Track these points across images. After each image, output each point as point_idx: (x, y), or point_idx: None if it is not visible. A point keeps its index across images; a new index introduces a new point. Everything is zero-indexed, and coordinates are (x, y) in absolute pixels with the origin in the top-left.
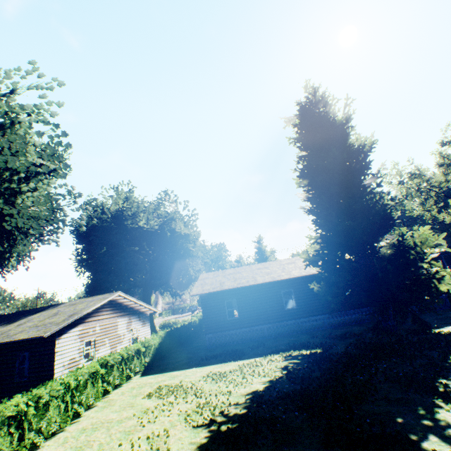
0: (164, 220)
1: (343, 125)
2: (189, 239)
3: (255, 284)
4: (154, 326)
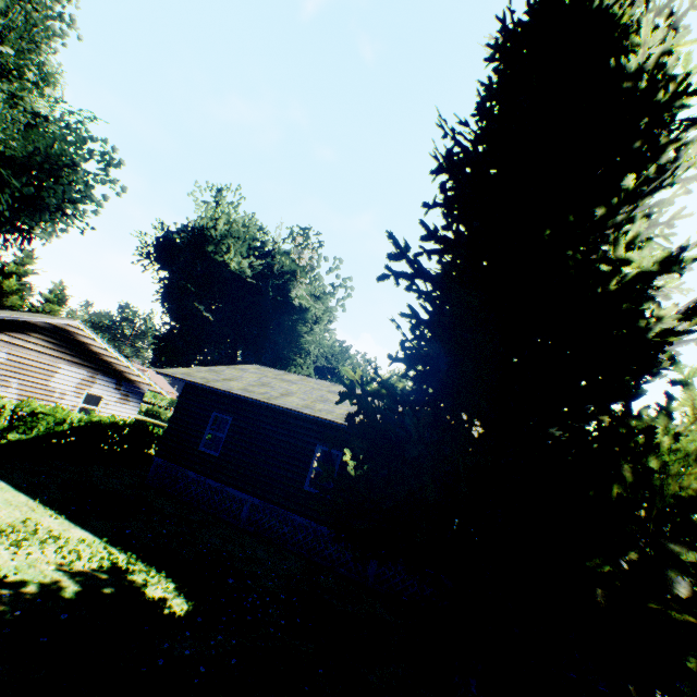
0: (278, 271)
1: (615, 15)
2: (305, 316)
3: (260, 400)
4: None
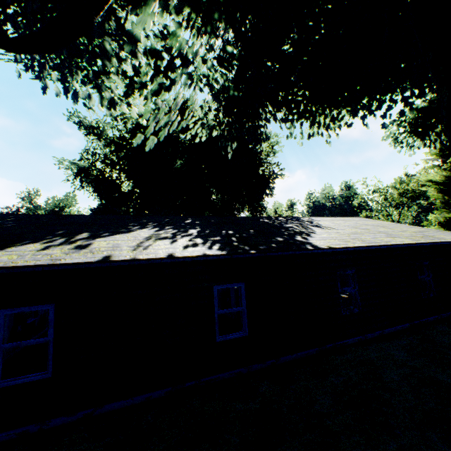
0: None
1: None
2: None
3: None
4: None
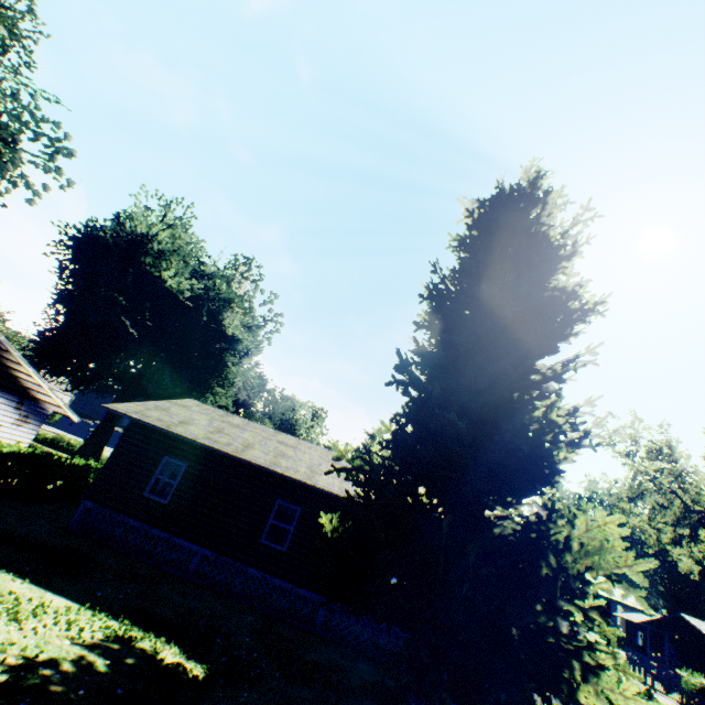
0: (215, 296)
1: (552, 242)
2: (235, 347)
3: (231, 454)
4: (98, 456)
